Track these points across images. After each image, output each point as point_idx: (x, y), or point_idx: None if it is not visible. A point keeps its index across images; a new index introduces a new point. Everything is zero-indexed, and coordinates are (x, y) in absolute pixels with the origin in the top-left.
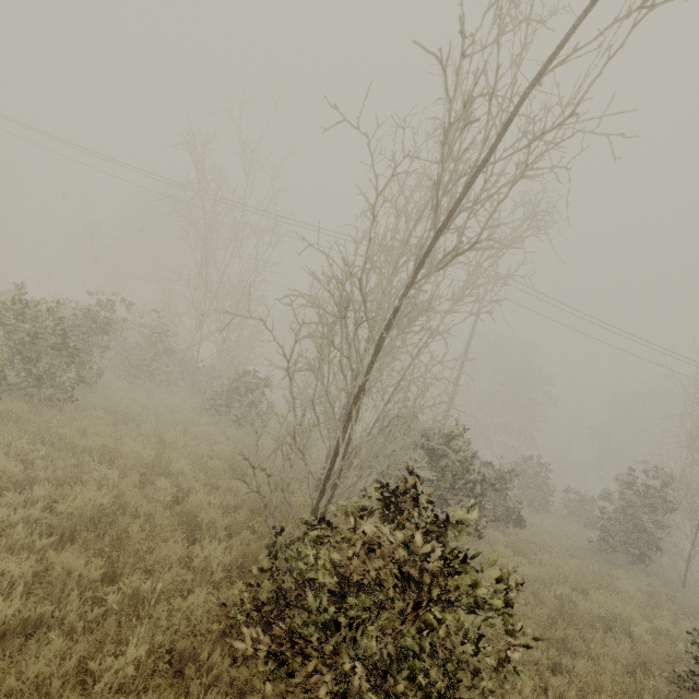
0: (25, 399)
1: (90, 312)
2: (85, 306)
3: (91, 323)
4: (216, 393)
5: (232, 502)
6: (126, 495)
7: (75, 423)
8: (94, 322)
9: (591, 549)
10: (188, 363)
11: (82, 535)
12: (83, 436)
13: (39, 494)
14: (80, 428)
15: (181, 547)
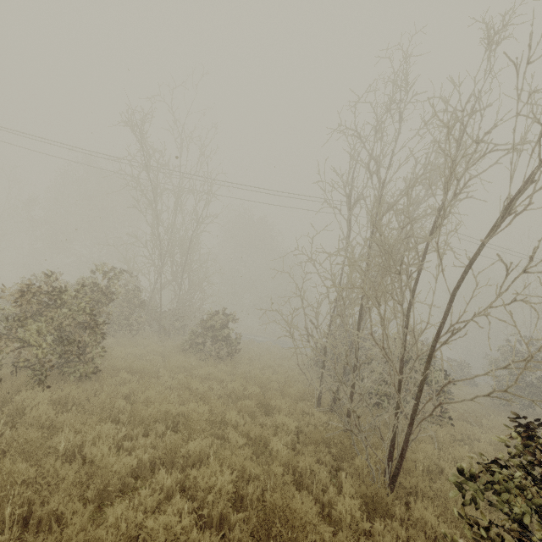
0: (56, 376)
1: (98, 286)
2: (89, 280)
3: (100, 296)
4: (192, 334)
5: (289, 439)
6: (237, 462)
7: (120, 392)
8: (103, 294)
9: (491, 405)
10: (152, 310)
11: (232, 517)
12: (127, 402)
13: (167, 483)
14: (121, 395)
15: (313, 503)
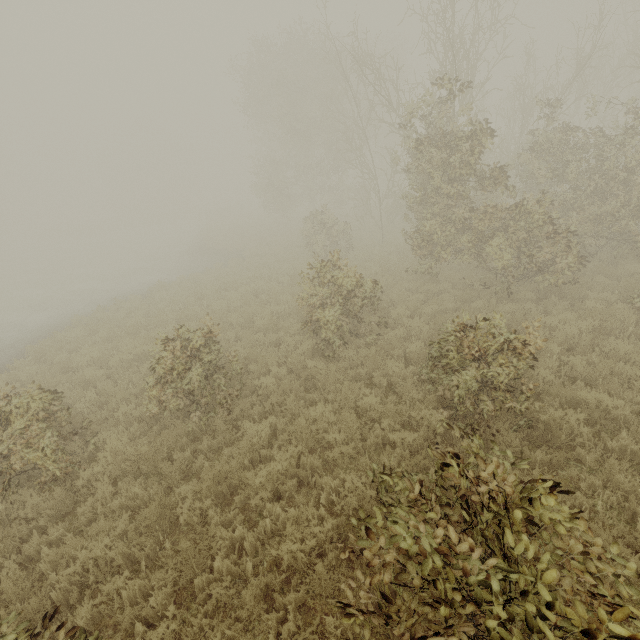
0: None
1: None
2: None
3: None
4: None
5: None
6: None
7: None
8: None
9: None
10: None
11: None
12: None
13: None
14: None
15: None
